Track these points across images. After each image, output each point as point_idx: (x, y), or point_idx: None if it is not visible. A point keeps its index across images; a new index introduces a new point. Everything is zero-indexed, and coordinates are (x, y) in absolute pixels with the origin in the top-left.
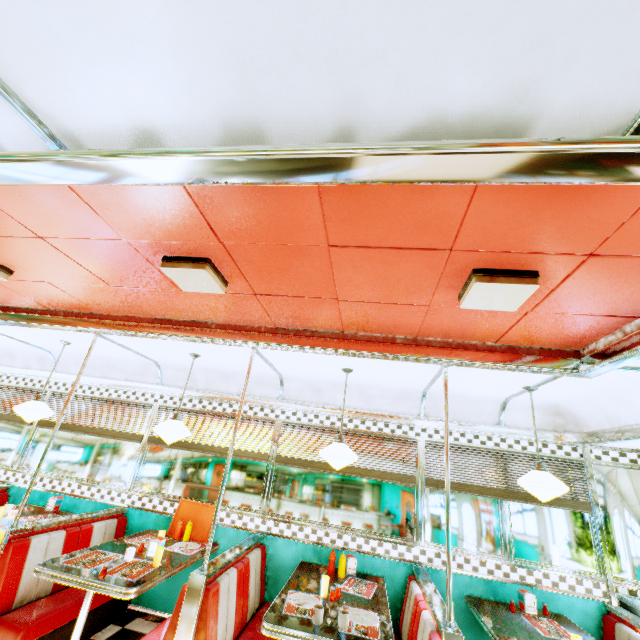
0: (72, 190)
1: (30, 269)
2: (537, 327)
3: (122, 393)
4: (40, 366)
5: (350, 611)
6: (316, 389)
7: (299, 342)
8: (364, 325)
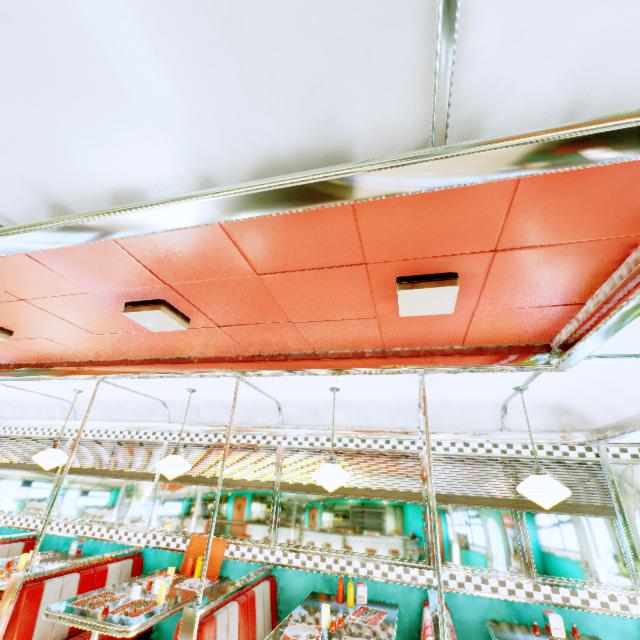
0: (30, 257)
1: (26, 328)
2: (492, 325)
3: (135, 434)
4: (62, 416)
5: None
6: (313, 411)
7: (273, 367)
8: (330, 343)
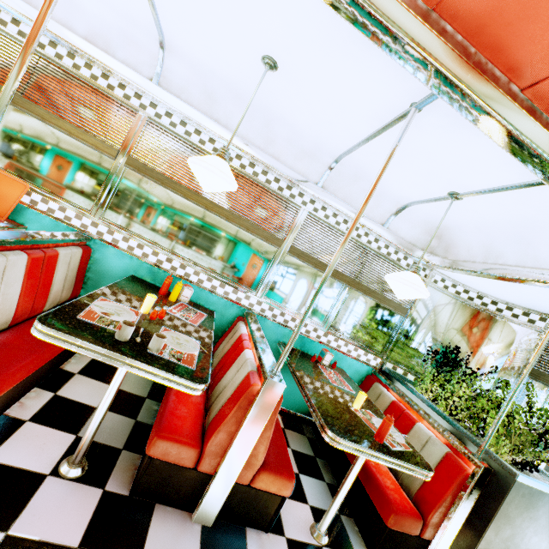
0: None
1: None
2: None
3: None
4: None
5: (170, 334)
6: (209, 93)
7: None
8: None
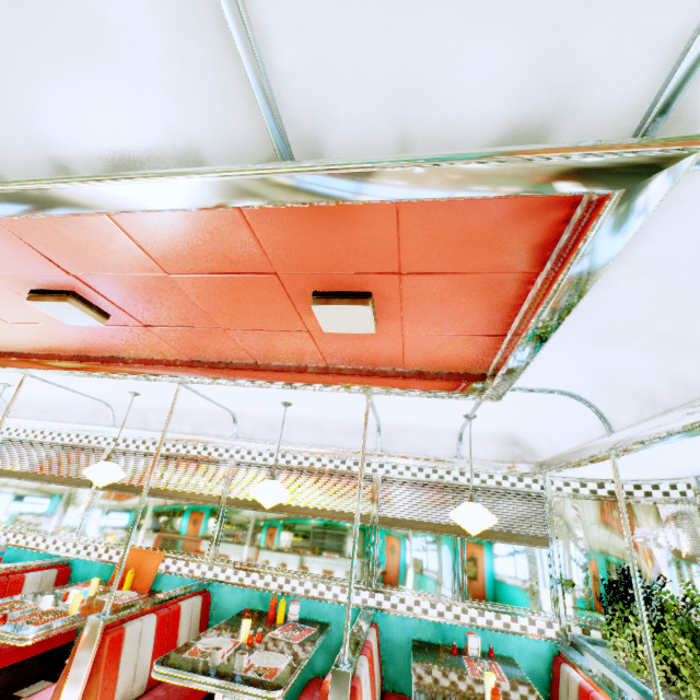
0: None
1: None
2: (426, 350)
3: (75, 437)
4: None
5: (261, 654)
6: (270, 426)
7: (211, 374)
8: (270, 354)
